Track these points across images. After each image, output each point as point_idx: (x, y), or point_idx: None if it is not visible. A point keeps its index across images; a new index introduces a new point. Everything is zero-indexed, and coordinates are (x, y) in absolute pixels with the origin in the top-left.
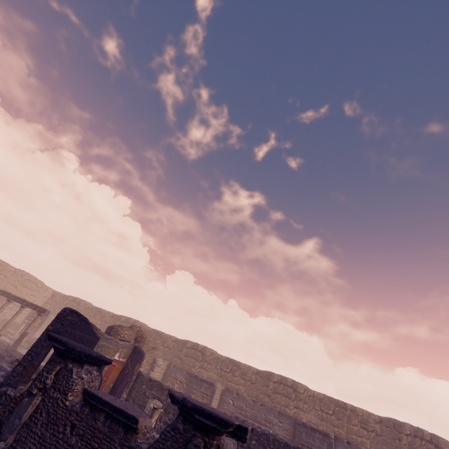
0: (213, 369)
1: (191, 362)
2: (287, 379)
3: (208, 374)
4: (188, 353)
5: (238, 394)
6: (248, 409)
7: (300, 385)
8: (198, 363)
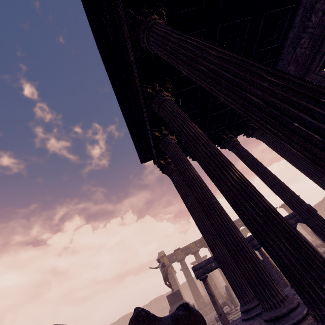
0: None
1: (125, 324)
2: (156, 298)
3: None
4: (122, 323)
5: None
6: None
7: (160, 296)
8: (128, 322)
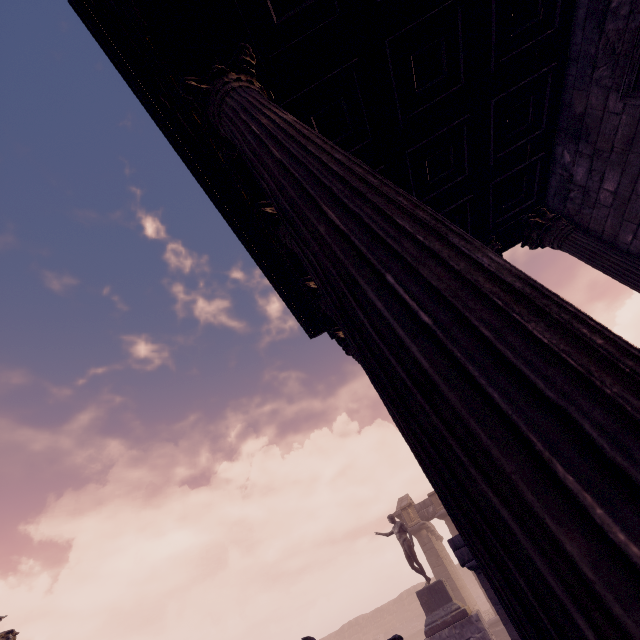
0: (371, 627)
1: (356, 638)
2: (410, 590)
3: (371, 634)
4: (350, 634)
5: (392, 629)
6: (402, 632)
7: (418, 586)
8: (361, 634)
